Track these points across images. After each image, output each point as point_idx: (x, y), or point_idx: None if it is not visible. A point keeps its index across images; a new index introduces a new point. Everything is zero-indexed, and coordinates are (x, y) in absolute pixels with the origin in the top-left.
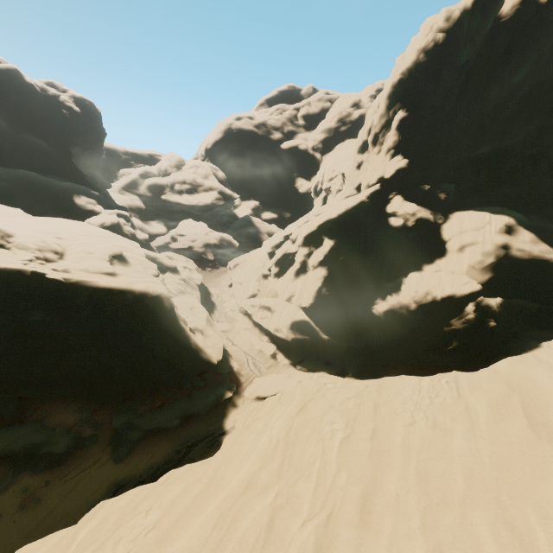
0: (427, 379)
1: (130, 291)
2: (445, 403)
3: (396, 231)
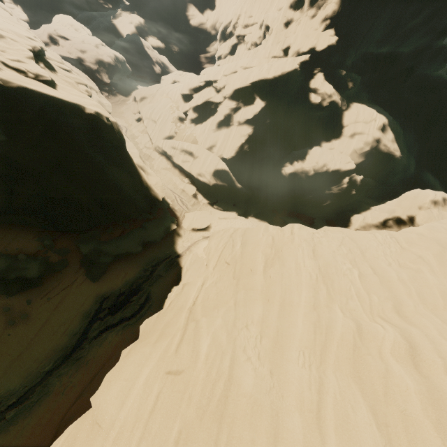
0: (379, 235)
1: (82, 114)
2: (397, 252)
3: (312, 107)
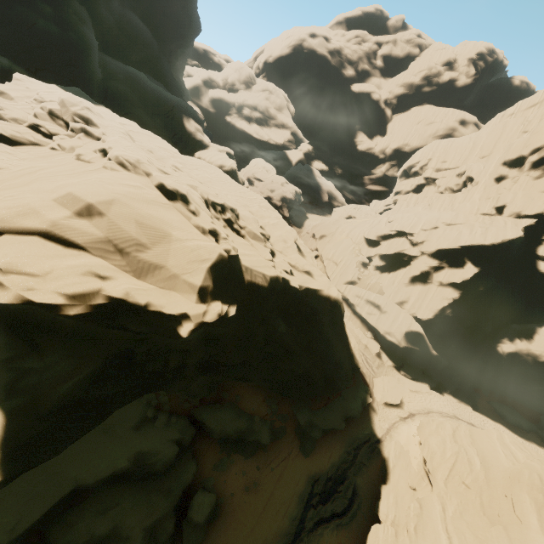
0: None
1: (327, 297)
2: None
3: (540, 276)
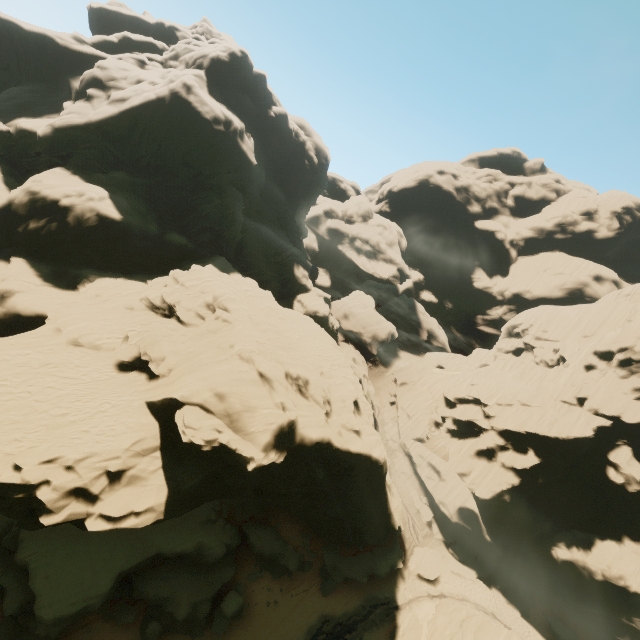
0: None
1: (369, 456)
2: None
3: (609, 483)
